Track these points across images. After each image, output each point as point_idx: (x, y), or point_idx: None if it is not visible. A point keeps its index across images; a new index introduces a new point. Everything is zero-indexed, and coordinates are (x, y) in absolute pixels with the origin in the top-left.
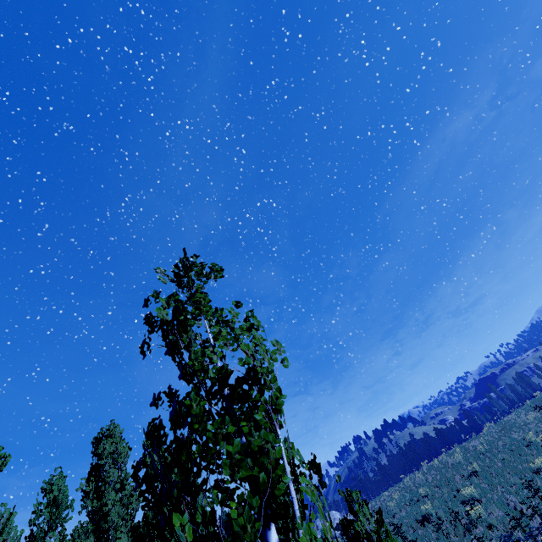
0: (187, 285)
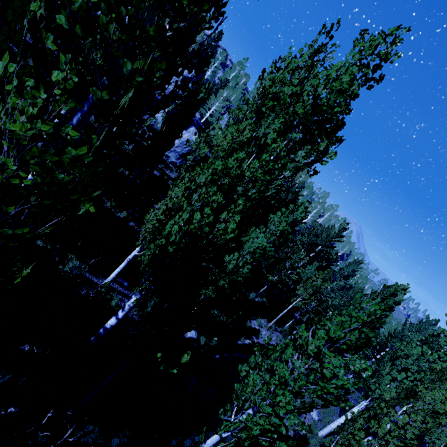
0: None
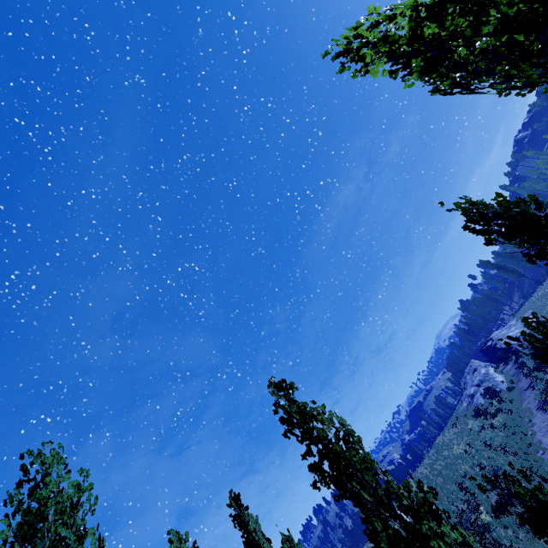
0: (284, 397)
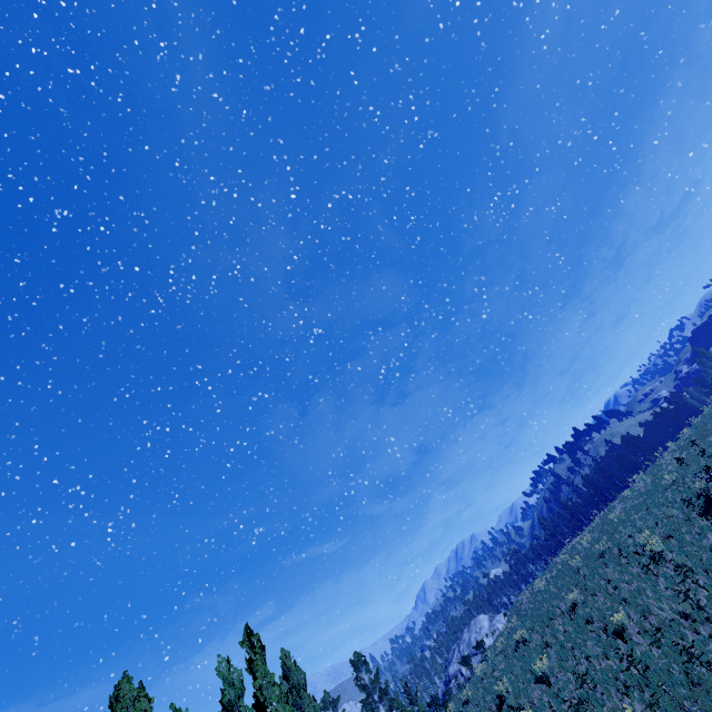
0: None
